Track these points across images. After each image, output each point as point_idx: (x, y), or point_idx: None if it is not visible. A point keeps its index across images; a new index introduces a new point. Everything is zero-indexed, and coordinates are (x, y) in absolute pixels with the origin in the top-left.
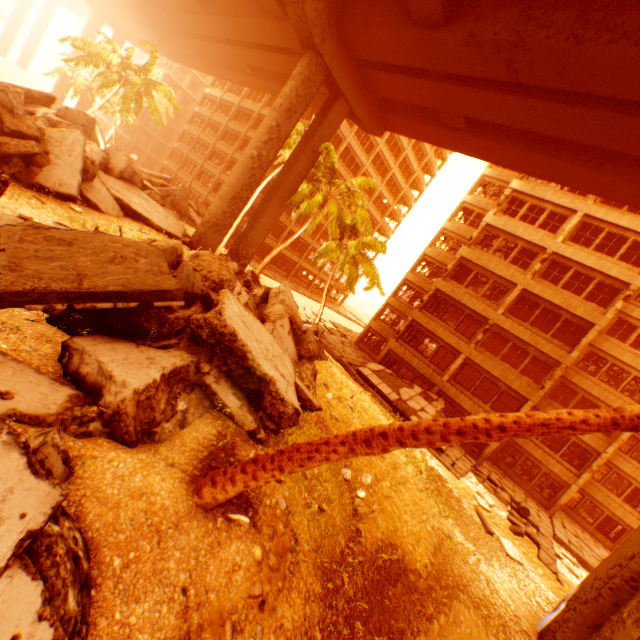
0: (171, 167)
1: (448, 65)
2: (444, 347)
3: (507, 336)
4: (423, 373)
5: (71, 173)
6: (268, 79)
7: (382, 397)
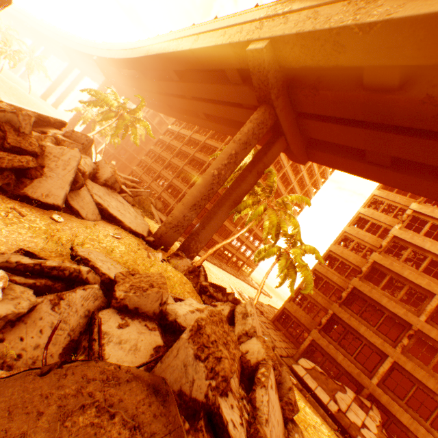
0: (138, 171)
1: (392, 119)
2: (368, 345)
3: (434, 344)
4: (350, 371)
5: (60, 184)
6: (216, 122)
7: (321, 405)
